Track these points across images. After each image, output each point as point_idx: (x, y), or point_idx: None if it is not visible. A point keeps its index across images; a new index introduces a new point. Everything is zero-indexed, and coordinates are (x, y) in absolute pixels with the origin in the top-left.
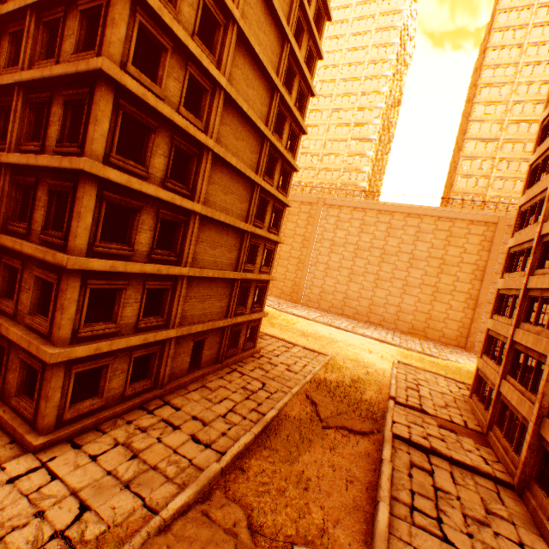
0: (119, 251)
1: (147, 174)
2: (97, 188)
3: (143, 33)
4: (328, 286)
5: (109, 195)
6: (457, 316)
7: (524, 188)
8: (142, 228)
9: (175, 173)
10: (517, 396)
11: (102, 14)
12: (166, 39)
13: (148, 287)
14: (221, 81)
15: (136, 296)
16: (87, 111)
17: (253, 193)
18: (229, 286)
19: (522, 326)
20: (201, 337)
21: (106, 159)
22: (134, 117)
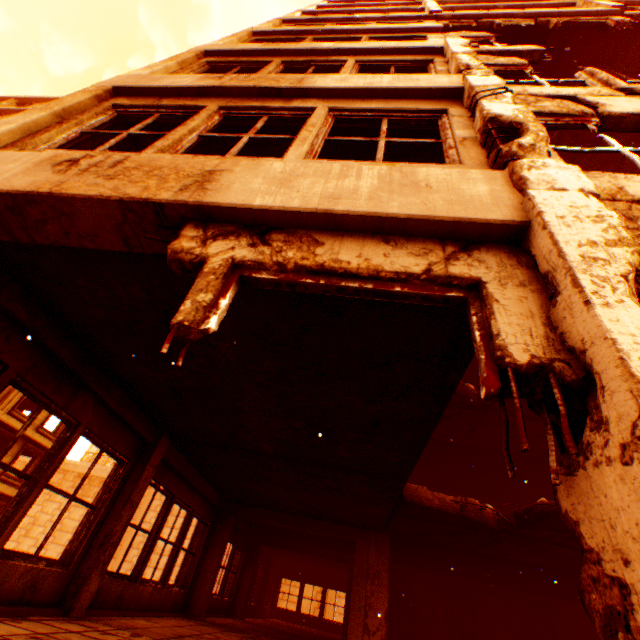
0: None
1: None
2: None
3: None
4: None
5: None
6: None
7: None
8: None
9: None
10: None
11: None
12: None
13: None
14: None
15: None
16: None
17: None
18: None
19: None
20: None
21: None
22: None
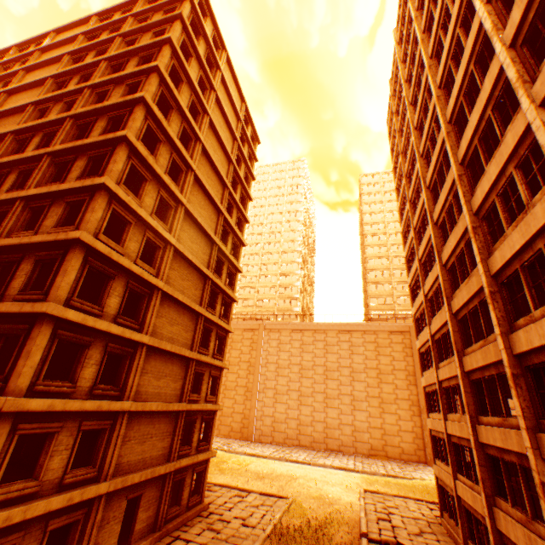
0: (61, 388)
1: (102, 312)
2: (53, 327)
3: (113, 213)
4: (279, 413)
5: (63, 332)
6: (408, 426)
7: (411, 301)
8: (89, 362)
9: (125, 310)
10: (470, 493)
11: (85, 204)
12: (132, 217)
13: (84, 428)
14: (172, 240)
15: (69, 440)
16: (58, 266)
17: (198, 322)
18: (173, 421)
19: (449, 416)
20: (137, 492)
21: (67, 302)
22: (98, 269)
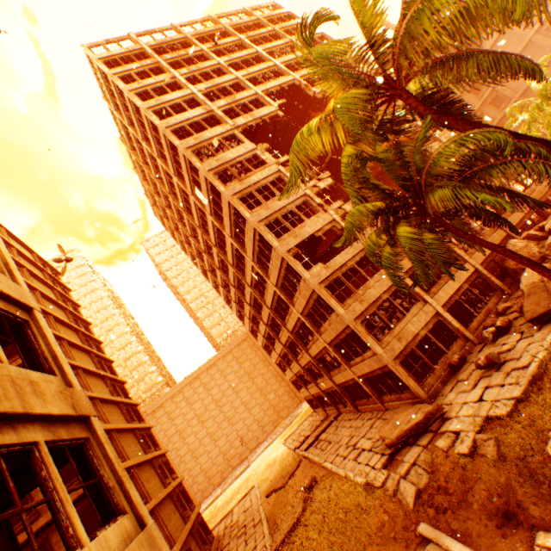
0: None
1: None
2: None
3: None
4: (205, 463)
5: None
6: (282, 391)
7: (243, 323)
8: None
9: None
10: (313, 388)
11: None
12: None
13: None
14: (95, 394)
15: None
16: None
17: (137, 435)
18: (171, 501)
19: (291, 367)
20: (188, 545)
21: None
22: None
